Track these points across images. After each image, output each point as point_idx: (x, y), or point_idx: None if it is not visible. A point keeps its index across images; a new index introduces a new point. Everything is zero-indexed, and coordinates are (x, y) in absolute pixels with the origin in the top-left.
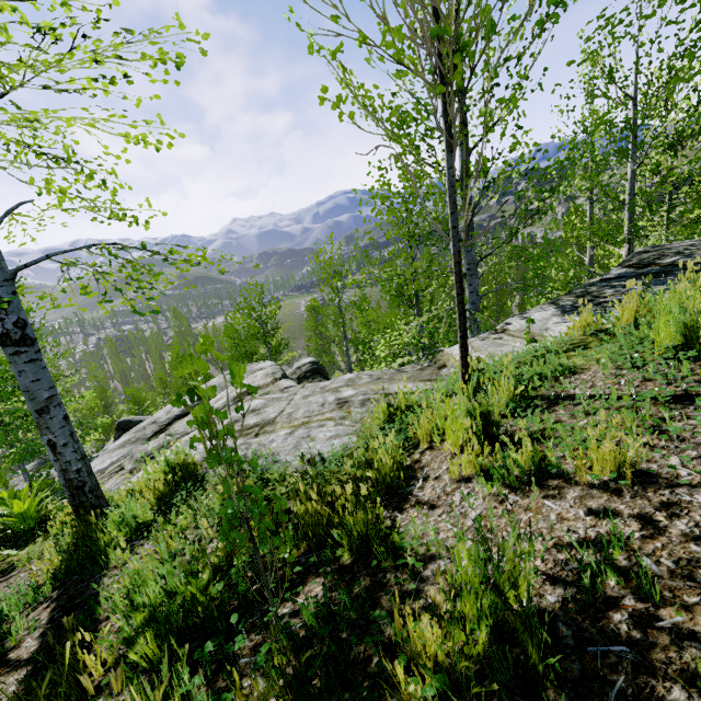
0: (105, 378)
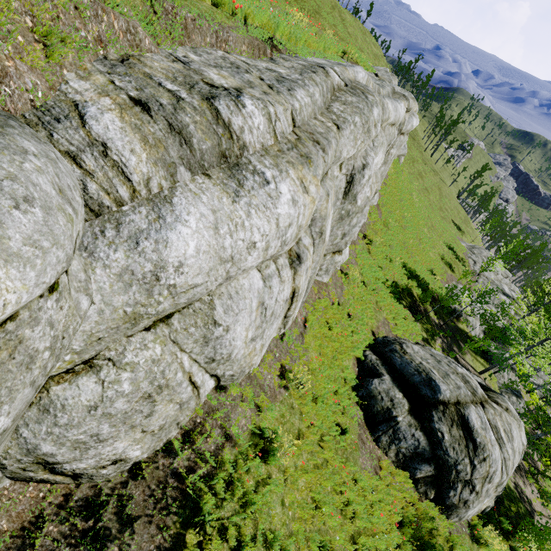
0: None
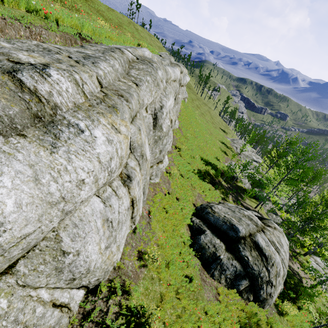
0: None
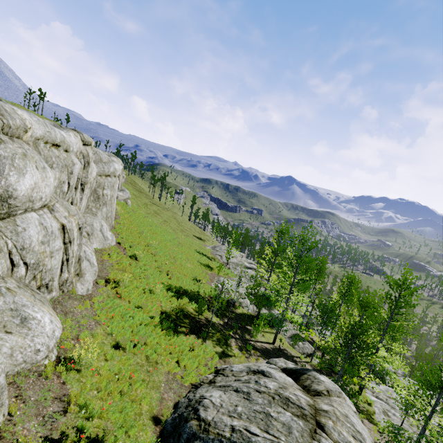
0: None
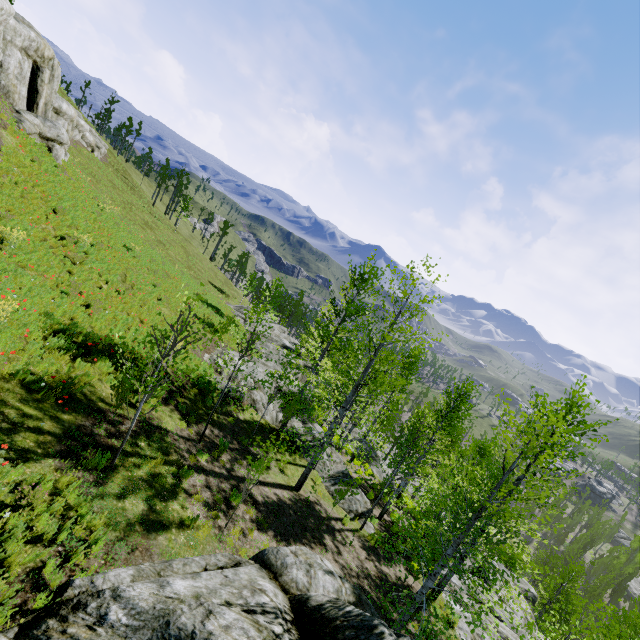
0: (532, 509)
